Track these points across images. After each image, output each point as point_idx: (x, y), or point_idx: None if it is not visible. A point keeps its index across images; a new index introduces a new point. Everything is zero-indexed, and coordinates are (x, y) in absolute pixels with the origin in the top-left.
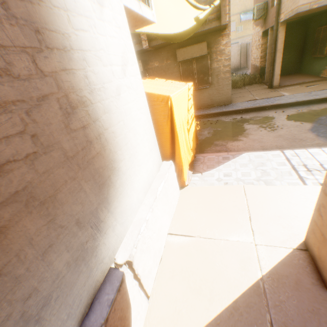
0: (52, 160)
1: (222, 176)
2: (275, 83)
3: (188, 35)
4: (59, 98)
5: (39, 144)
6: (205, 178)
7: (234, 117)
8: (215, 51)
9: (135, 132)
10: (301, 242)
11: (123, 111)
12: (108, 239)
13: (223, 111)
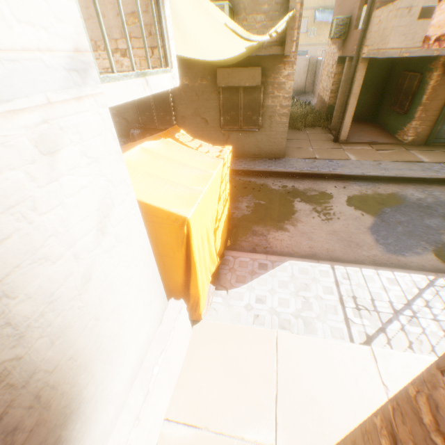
0: None
1: (254, 300)
2: (342, 136)
3: (236, 60)
4: None
5: None
6: (231, 302)
7: (285, 183)
8: (273, 83)
9: (119, 310)
10: None
11: (96, 299)
12: None
13: (271, 170)
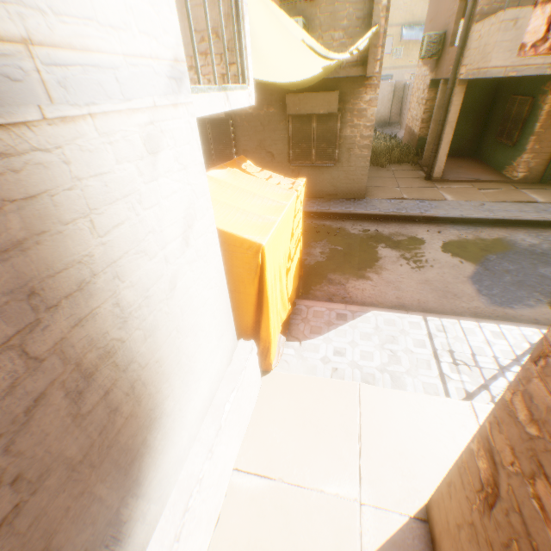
0: (46, 493)
1: (331, 353)
2: (436, 173)
3: (310, 83)
4: (65, 380)
5: (24, 485)
6: (305, 354)
7: (366, 227)
8: (352, 110)
9: (195, 330)
10: (423, 505)
11: (178, 310)
12: (134, 539)
13: (349, 211)
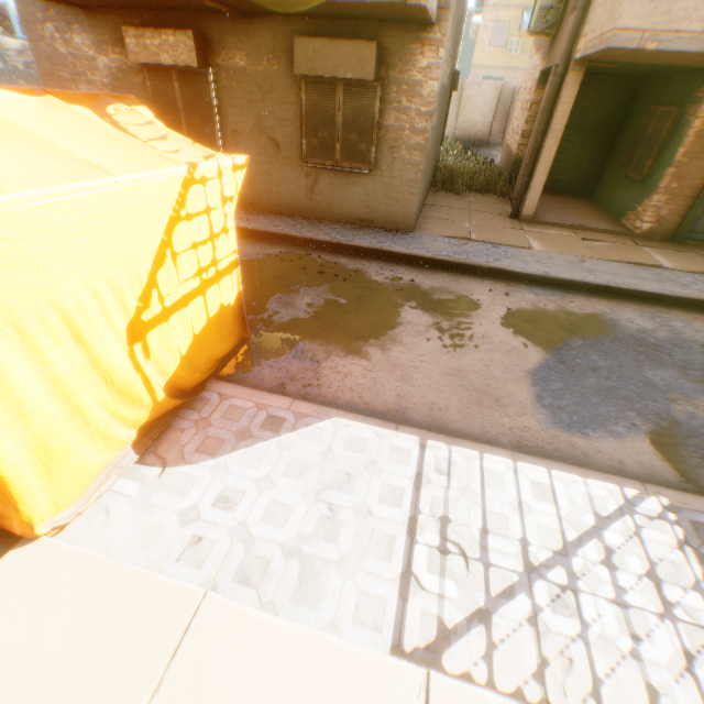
0: None
1: (211, 499)
2: (527, 208)
3: None
4: None
5: None
6: (157, 496)
7: (399, 273)
8: (399, 81)
9: None
10: None
11: None
12: None
13: (381, 247)
